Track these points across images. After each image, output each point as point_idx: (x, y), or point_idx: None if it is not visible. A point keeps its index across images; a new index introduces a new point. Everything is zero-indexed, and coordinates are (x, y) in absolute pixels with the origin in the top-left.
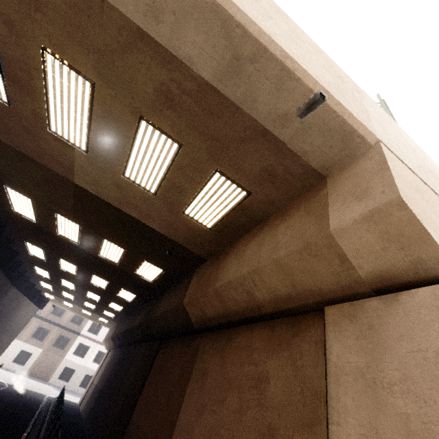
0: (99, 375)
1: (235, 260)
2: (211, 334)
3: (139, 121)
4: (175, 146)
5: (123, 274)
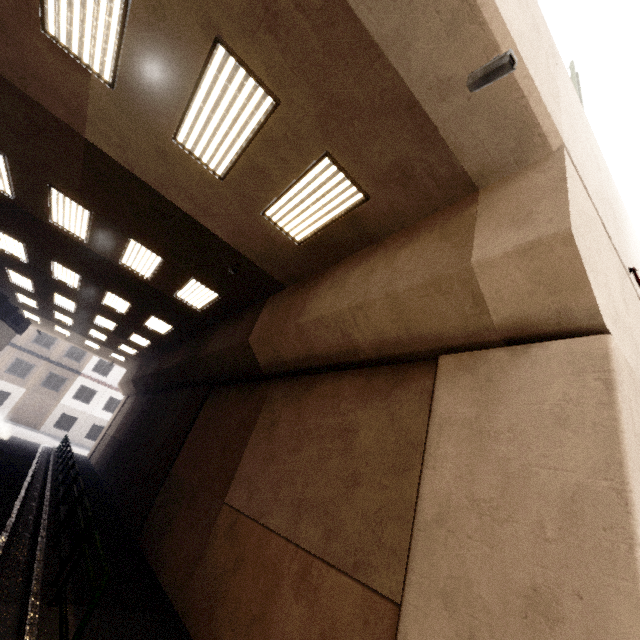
0: (116, 425)
1: (331, 290)
2: (284, 381)
3: (214, 46)
4: (268, 102)
5: (157, 294)
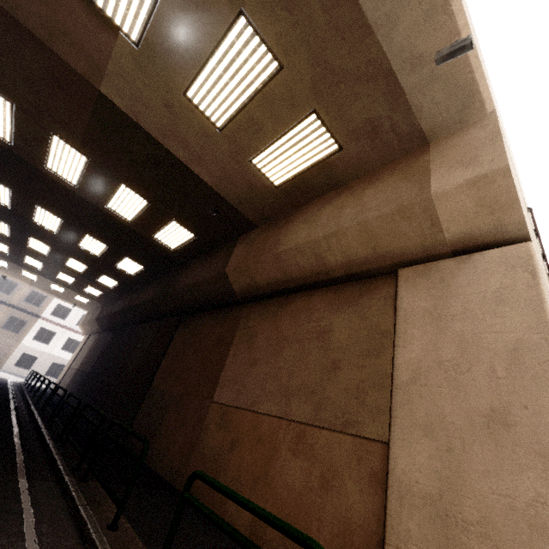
0: (80, 360)
1: (304, 225)
2: (257, 304)
3: (237, 17)
4: (274, 66)
5: (135, 236)
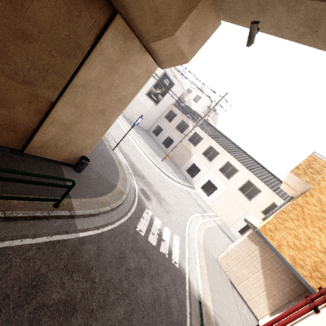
0: None
1: None
2: None
3: None
4: None
5: None
